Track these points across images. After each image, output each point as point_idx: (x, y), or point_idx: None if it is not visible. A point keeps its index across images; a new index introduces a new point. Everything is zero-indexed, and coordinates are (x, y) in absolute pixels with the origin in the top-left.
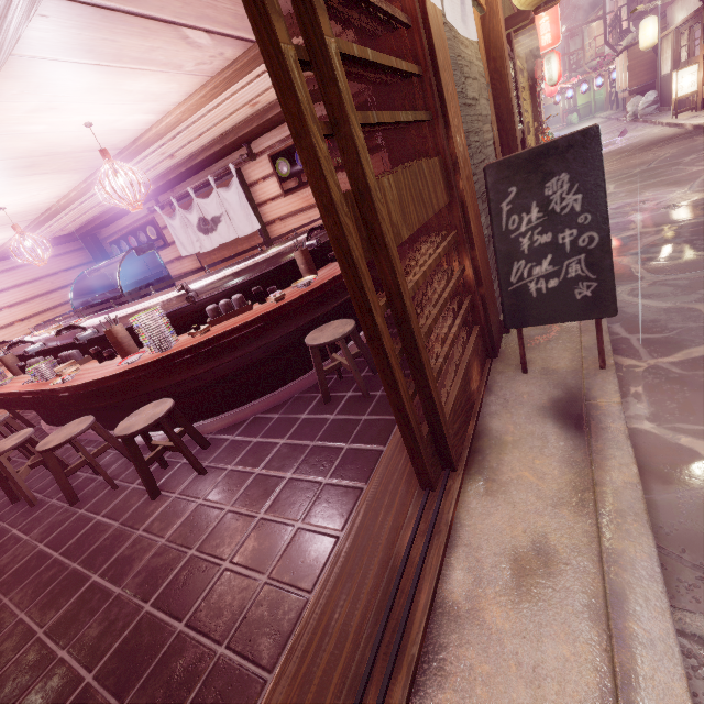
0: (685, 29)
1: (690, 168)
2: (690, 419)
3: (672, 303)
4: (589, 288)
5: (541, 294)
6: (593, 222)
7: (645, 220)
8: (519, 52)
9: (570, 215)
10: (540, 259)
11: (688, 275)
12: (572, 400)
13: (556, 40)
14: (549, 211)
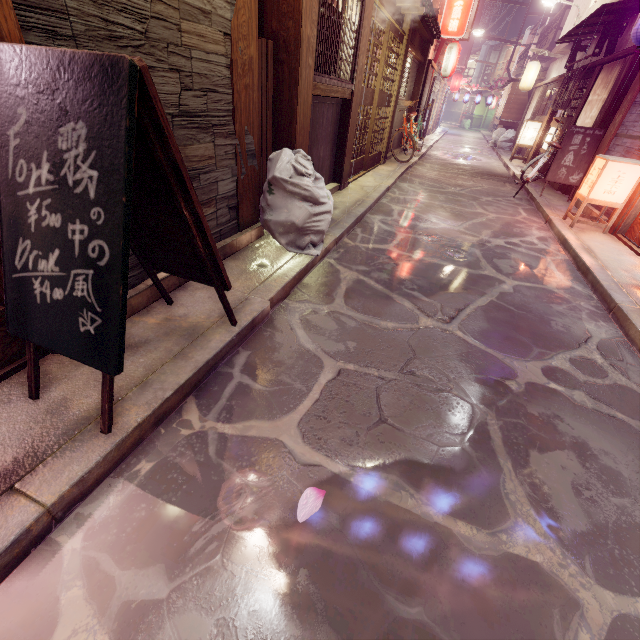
0: (551, 88)
1: (477, 208)
2: (125, 550)
3: (316, 346)
4: (93, 323)
5: (46, 302)
6: (106, 227)
7: (404, 239)
8: (405, 10)
9: (83, 198)
10: (48, 249)
11: (362, 317)
12: (1, 479)
13: (460, 31)
14: (62, 178)
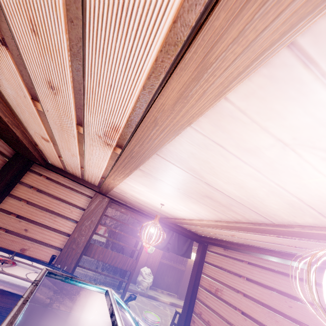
0: None
1: None
2: None
3: None
4: None
5: None
6: None
7: None
8: None
9: None
10: None
11: None
12: None
13: None
14: None
